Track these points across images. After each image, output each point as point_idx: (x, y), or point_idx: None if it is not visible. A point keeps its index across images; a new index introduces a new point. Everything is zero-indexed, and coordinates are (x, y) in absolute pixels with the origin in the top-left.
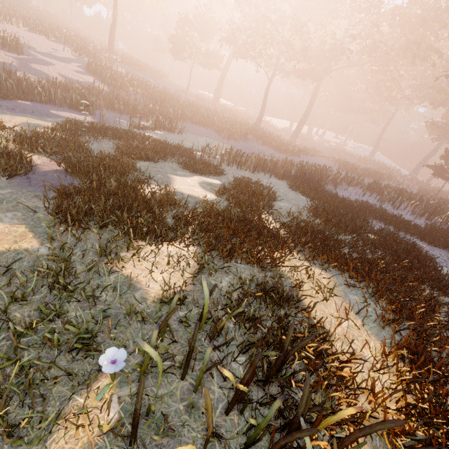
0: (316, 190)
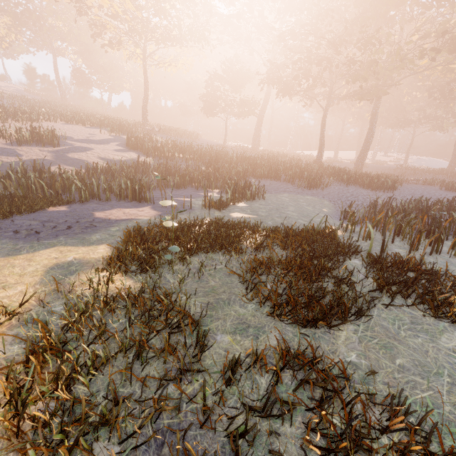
0: None
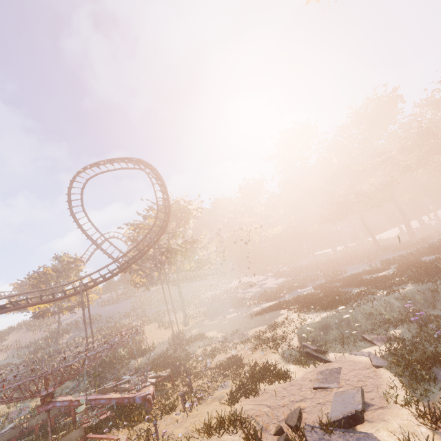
0: None
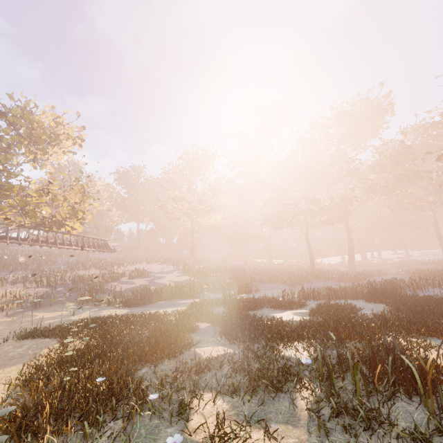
0: (392, 297)
